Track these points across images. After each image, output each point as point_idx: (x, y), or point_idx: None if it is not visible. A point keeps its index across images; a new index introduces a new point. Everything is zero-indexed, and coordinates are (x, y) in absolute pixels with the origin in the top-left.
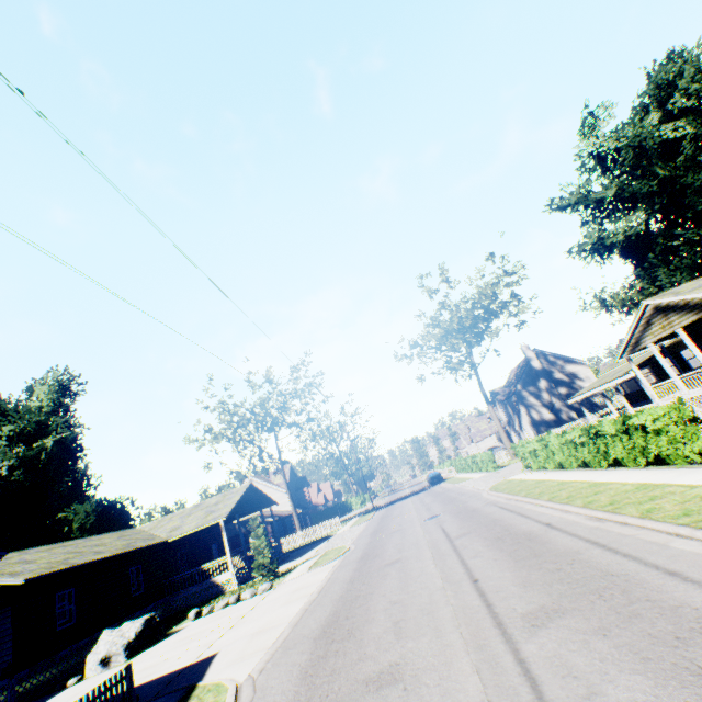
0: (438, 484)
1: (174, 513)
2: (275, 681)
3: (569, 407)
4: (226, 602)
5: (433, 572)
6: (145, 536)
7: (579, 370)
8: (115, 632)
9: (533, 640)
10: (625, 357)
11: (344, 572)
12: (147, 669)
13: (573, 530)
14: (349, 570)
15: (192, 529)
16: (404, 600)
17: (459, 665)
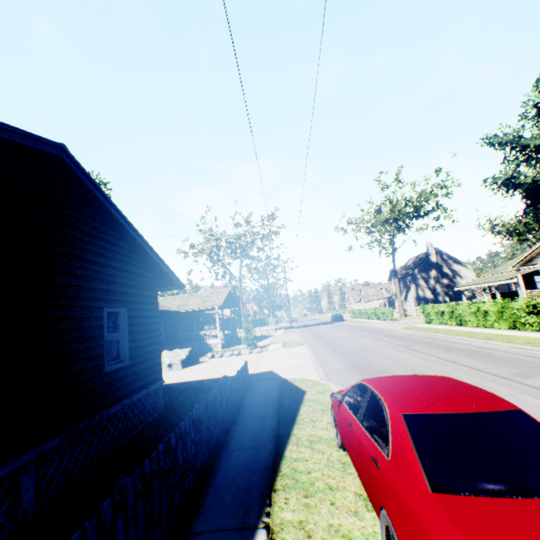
0: (339, 322)
1: (175, 296)
2: (350, 381)
3: (446, 293)
4: (232, 353)
5: (410, 356)
6: (162, 305)
7: (461, 270)
8: (172, 352)
9: (527, 380)
10: (516, 267)
11: (323, 351)
12: (214, 372)
13: (506, 351)
14: (327, 350)
15: (197, 308)
16: (404, 364)
17: (485, 384)
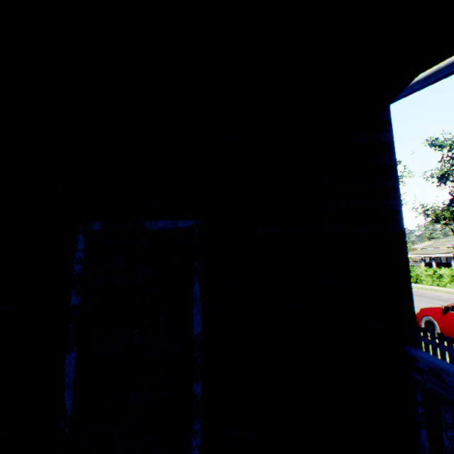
0: None
1: None
2: None
3: None
4: None
5: None
6: None
7: None
8: None
9: None
10: (453, 245)
11: None
12: None
13: None
14: None
15: None
16: None
17: None
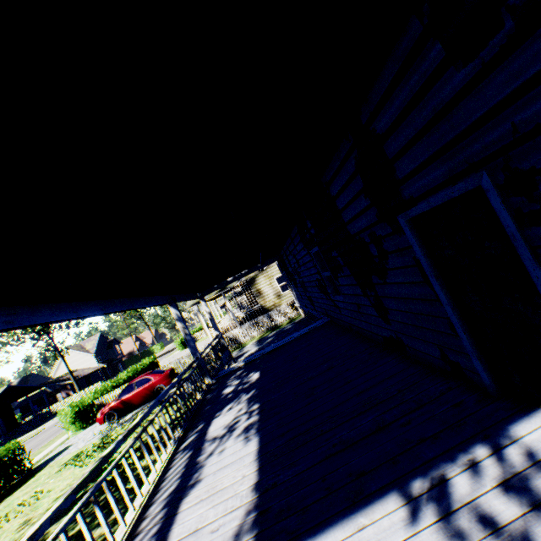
0: None
1: None
2: None
3: None
4: None
5: None
6: None
7: None
8: None
9: None
10: (214, 300)
11: None
12: None
13: None
14: None
15: None
16: None
17: None
